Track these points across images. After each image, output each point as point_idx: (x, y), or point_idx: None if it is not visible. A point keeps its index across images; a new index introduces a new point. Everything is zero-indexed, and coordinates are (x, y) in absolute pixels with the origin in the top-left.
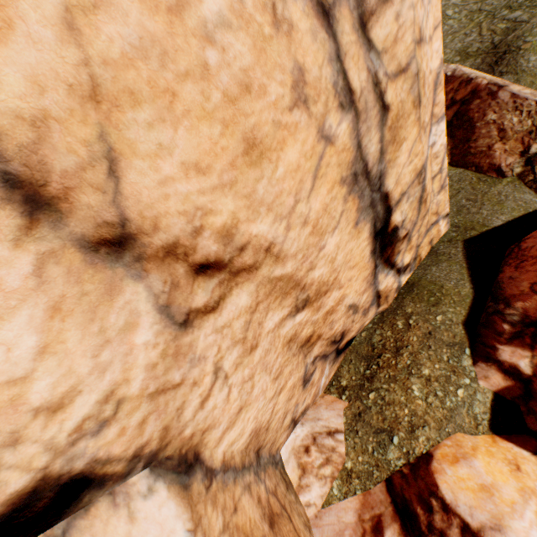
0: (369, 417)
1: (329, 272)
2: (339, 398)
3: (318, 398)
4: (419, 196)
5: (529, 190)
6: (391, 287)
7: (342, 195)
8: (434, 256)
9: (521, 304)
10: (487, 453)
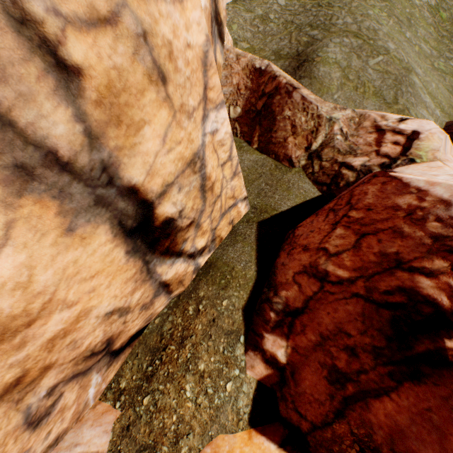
0: (137, 430)
1: (22, 300)
2: (113, 405)
3: (88, 411)
4: (201, 185)
5: (308, 181)
6: (185, 271)
7: None
8: (233, 236)
9: (285, 293)
10: None
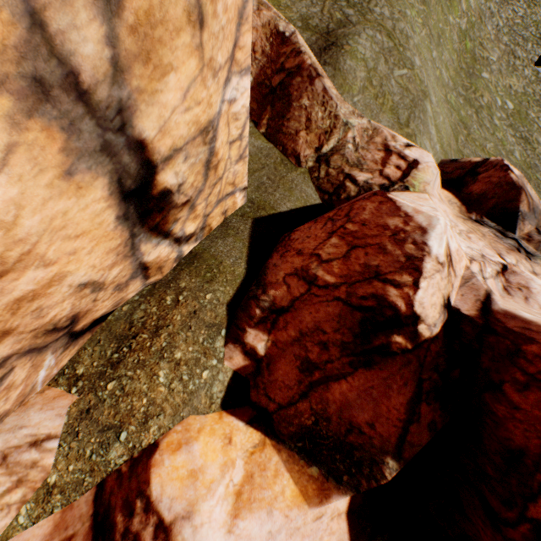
0: (100, 413)
1: (1, 244)
2: (68, 391)
3: (34, 396)
4: (207, 160)
5: (312, 186)
6: (168, 257)
7: (2, 111)
8: (225, 228)
9: (274, 292)
10: (211, 432)
